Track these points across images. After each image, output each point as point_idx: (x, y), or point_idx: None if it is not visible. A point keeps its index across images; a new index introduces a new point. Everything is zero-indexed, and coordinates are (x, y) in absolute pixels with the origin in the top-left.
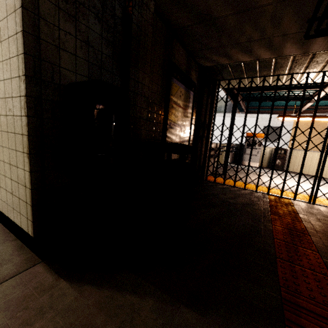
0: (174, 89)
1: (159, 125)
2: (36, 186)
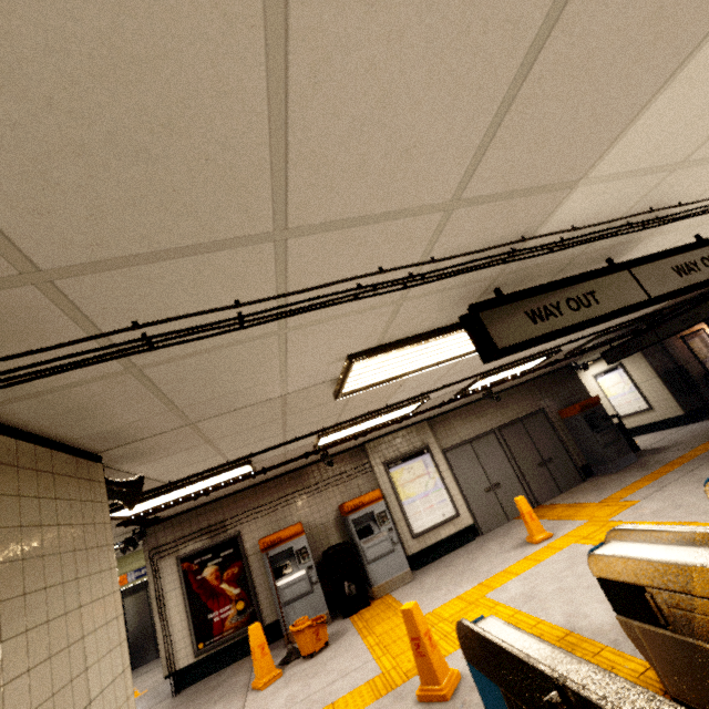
0: (691, 345)
1: (697, 366)
2: (676, 400)
